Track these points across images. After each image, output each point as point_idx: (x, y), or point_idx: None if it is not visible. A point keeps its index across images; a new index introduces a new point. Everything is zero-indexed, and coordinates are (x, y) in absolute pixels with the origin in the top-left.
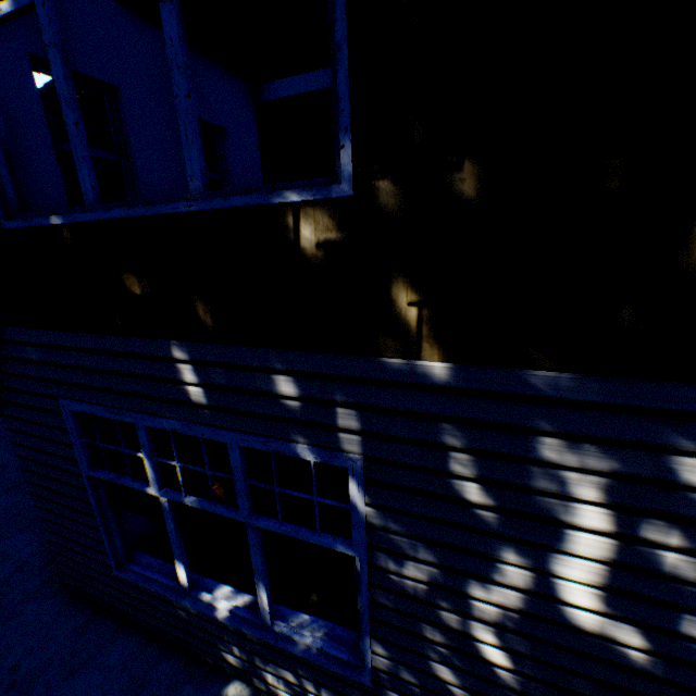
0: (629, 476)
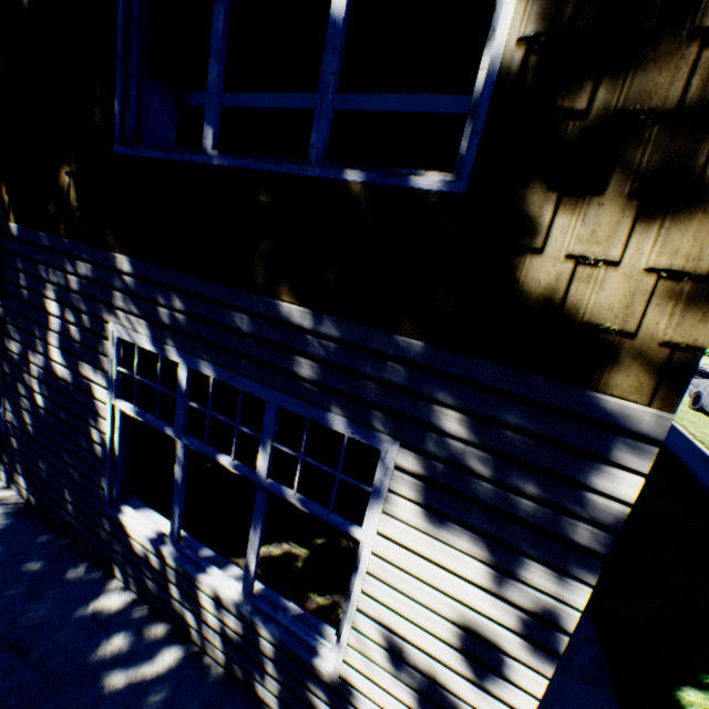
0: (61, 286)
